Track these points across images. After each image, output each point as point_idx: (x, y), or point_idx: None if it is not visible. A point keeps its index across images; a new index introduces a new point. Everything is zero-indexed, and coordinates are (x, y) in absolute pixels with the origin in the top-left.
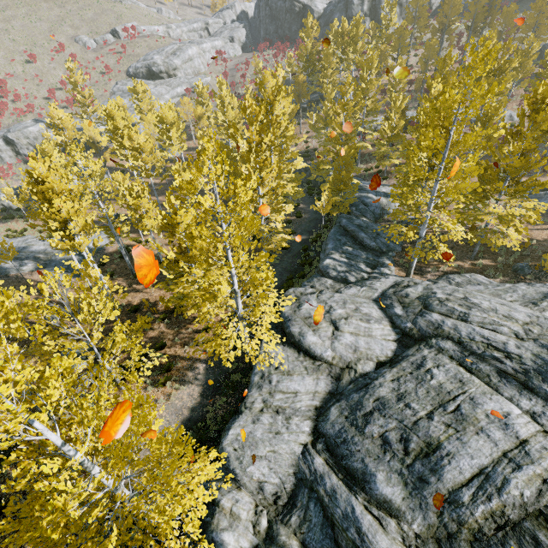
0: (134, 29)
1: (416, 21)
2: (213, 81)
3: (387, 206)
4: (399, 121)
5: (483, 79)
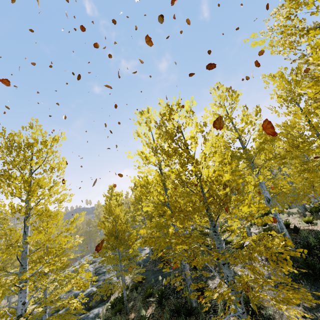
0: None
1: None
2: None
3: None
4: None
5: None
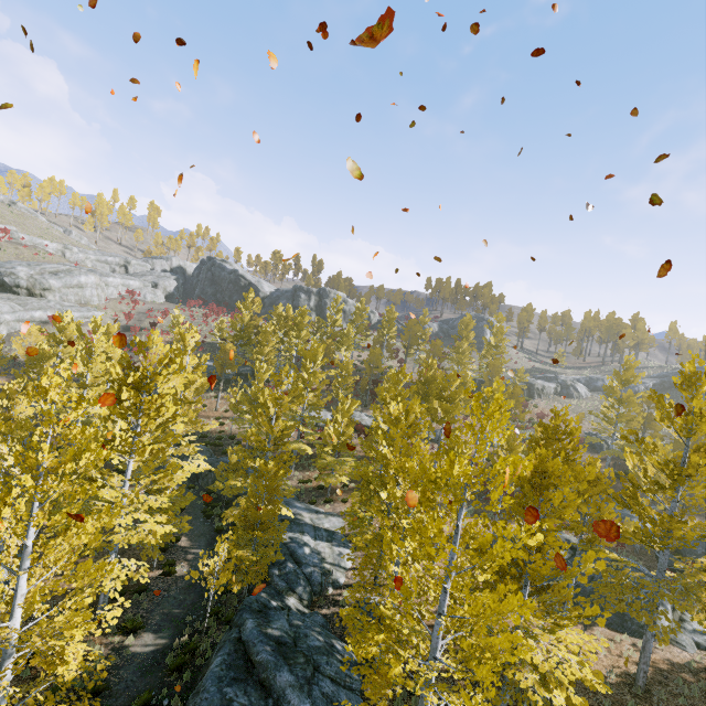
0: (7, 232)
1: (359, 329)
2: (106, 318)
3: (332, 564)
4: (348, 427)
5: (435, 401)
